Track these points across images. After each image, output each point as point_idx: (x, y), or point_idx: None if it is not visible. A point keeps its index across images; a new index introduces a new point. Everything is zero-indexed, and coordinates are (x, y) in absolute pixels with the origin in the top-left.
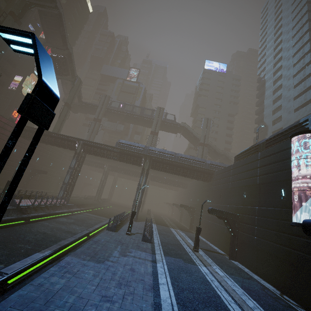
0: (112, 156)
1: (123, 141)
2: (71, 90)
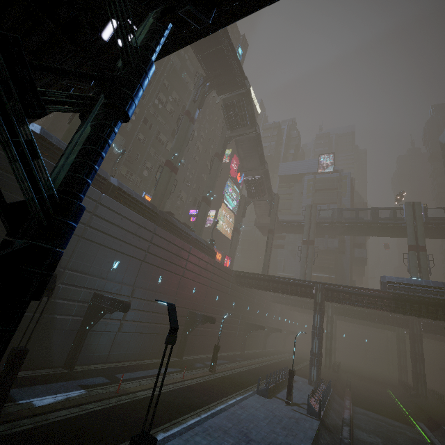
0: (380, 306)
1: (392, 278)
2: (271, 212)
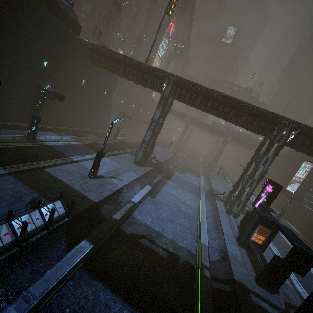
0: (207, 130)
1: (216, 121)
2: (183, 71)
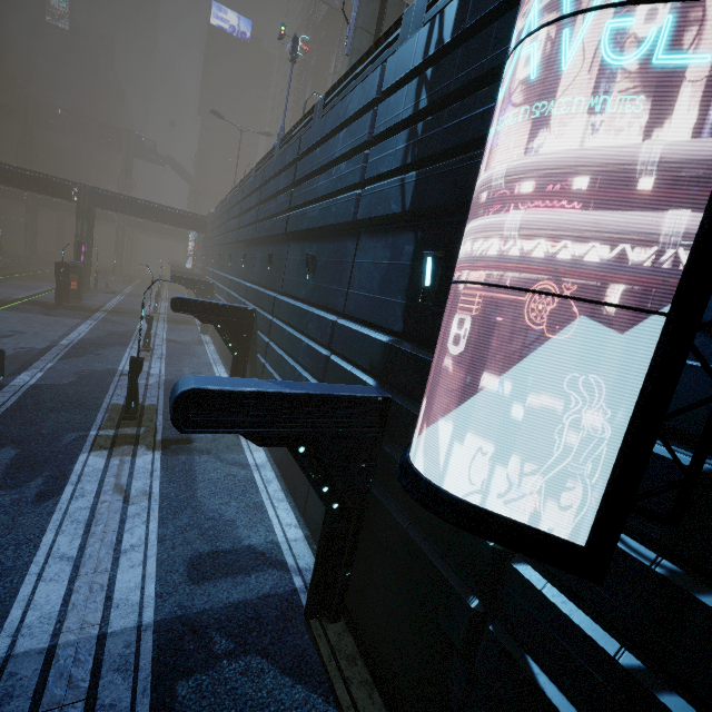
0: None
1: None
2: None
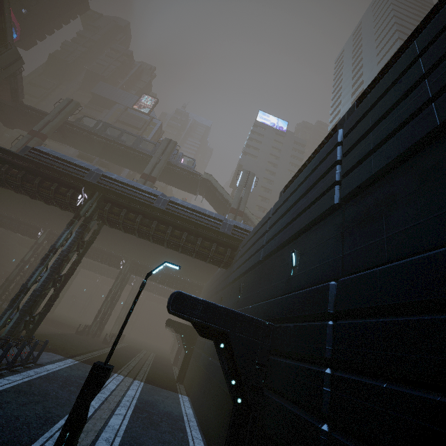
0: (5, 176)
1: (47, 149)
2: None
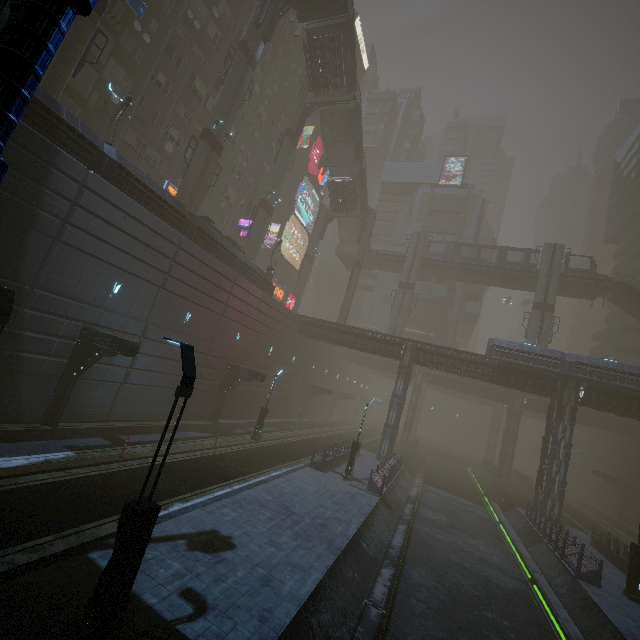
0: (480, 375)
1: (503, 341)
2: (361, 237)
